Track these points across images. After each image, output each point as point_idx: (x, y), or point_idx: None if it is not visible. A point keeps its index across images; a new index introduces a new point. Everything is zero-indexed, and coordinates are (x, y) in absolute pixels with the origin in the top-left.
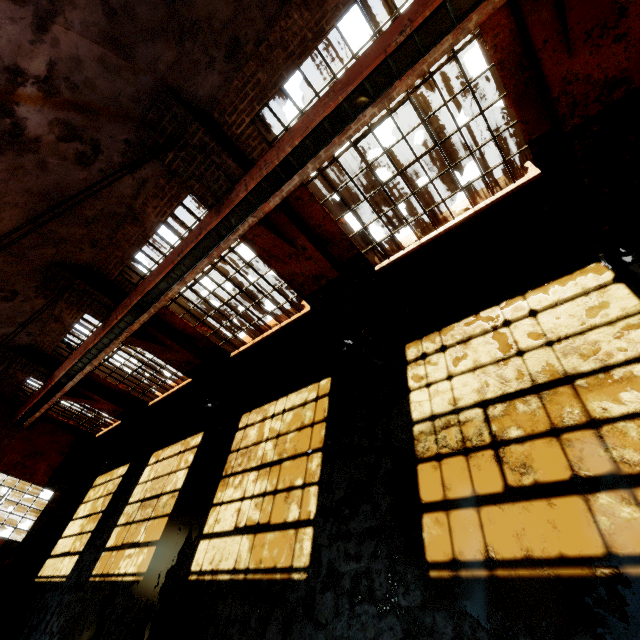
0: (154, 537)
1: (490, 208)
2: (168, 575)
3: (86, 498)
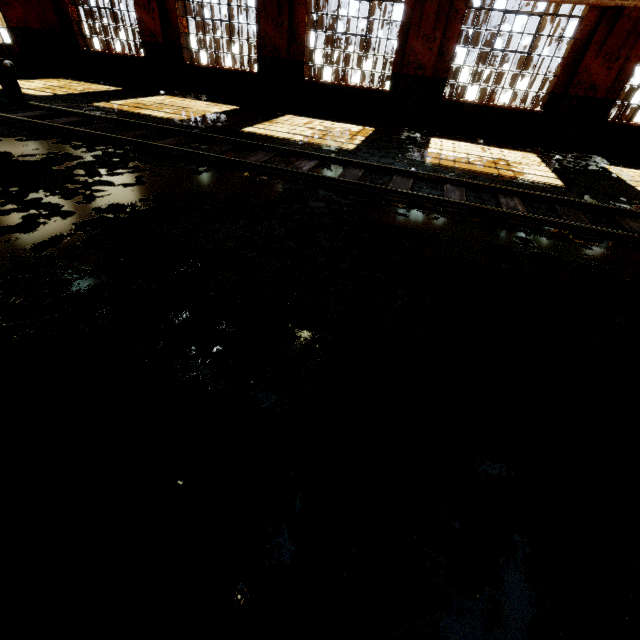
0: (188, 115)
1: (513, 113)
2: (214, 125)
3: (44, 80)
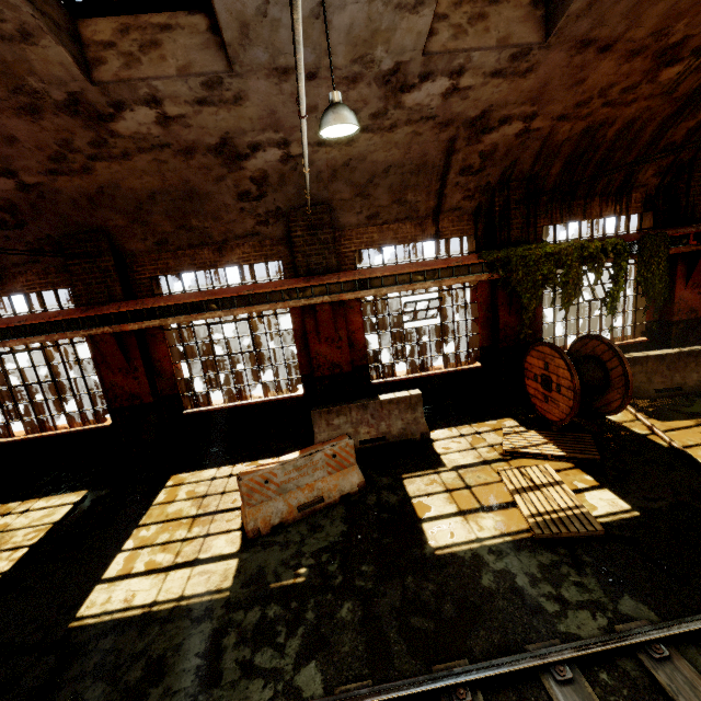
0: None
1: (81, 433)
2: None
3: None
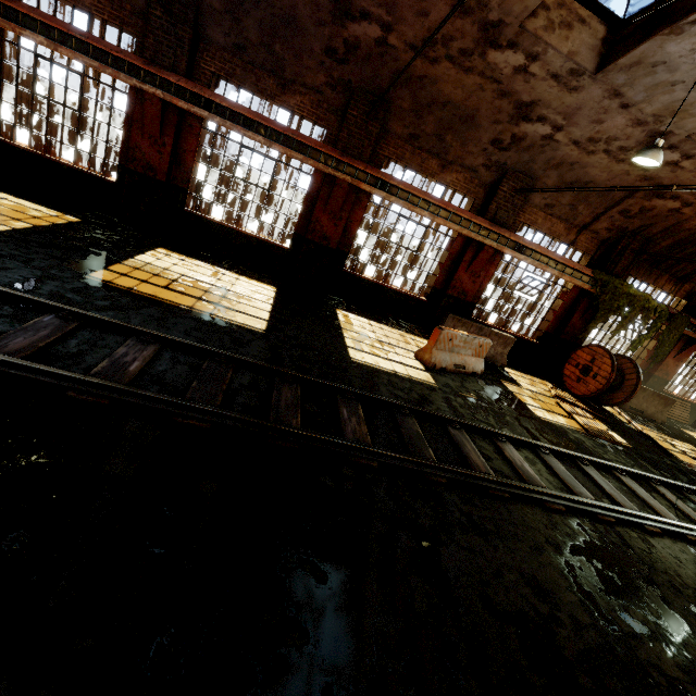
0: None
1: (262, 243)
2: None
3: None
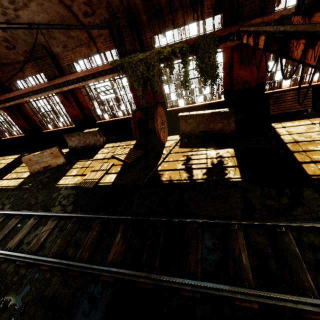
0: None
1: (21, 137)
2: None
3: None
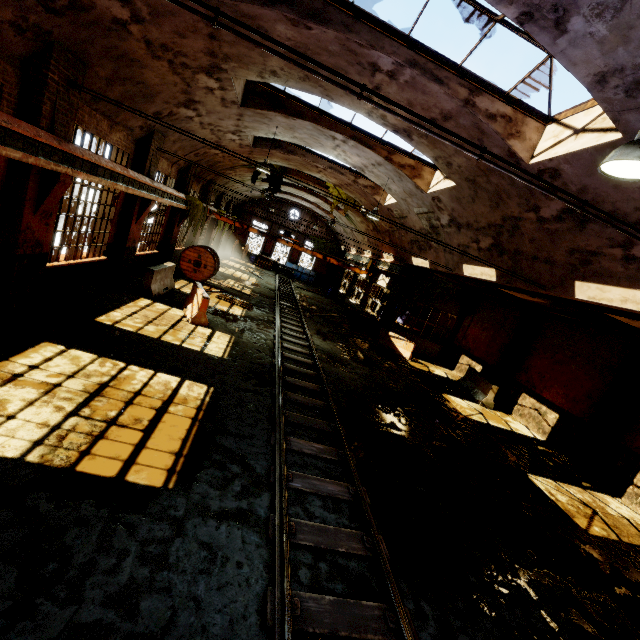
0: None
1: None
2: None
3: None
